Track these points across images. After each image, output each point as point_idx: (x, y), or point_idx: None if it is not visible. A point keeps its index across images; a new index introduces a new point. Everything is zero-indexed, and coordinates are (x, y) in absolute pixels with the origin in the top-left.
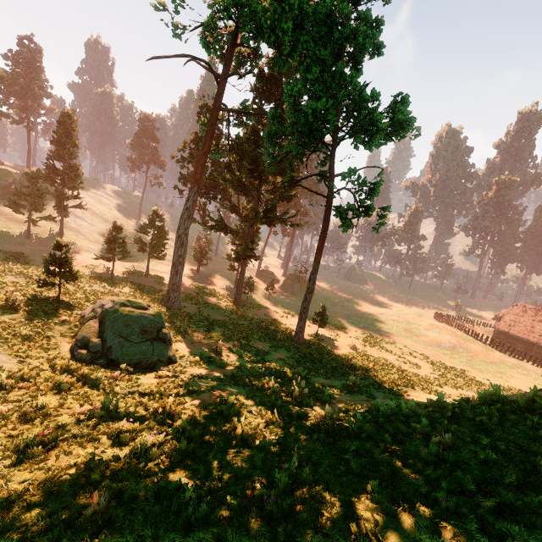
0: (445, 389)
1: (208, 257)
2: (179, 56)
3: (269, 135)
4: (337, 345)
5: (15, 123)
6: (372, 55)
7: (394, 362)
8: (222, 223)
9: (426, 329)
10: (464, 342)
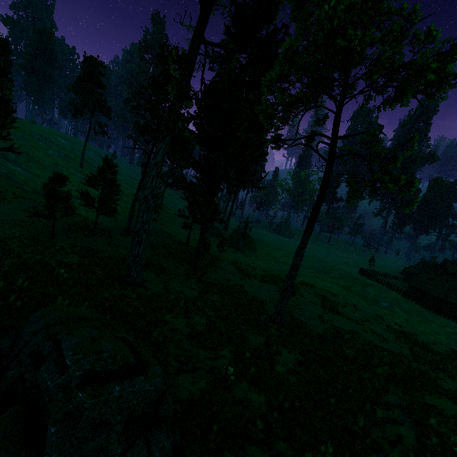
0: (451, 384)
1: (158, 212)
2: None
3: (280, 75)
4: (307, 318)
5: None
6: None
7: (363, 335)
8: (185, 181)
9: (362, 286)
10: (396, 300)
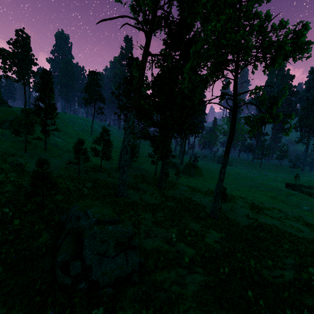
0: None
1: (136, 156)
2: (119, 17)
3: (191, 66)
4: (237, 216)
5: (16, 82)
6: (260, 3)
7: (282, 228)
8: (148, 135)
9: (286, 196)
10: None
